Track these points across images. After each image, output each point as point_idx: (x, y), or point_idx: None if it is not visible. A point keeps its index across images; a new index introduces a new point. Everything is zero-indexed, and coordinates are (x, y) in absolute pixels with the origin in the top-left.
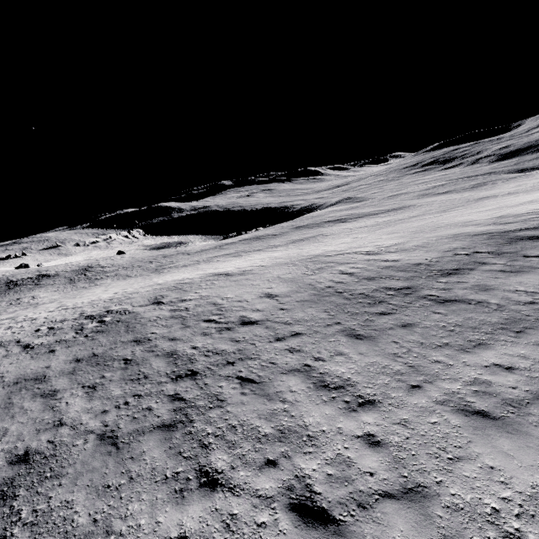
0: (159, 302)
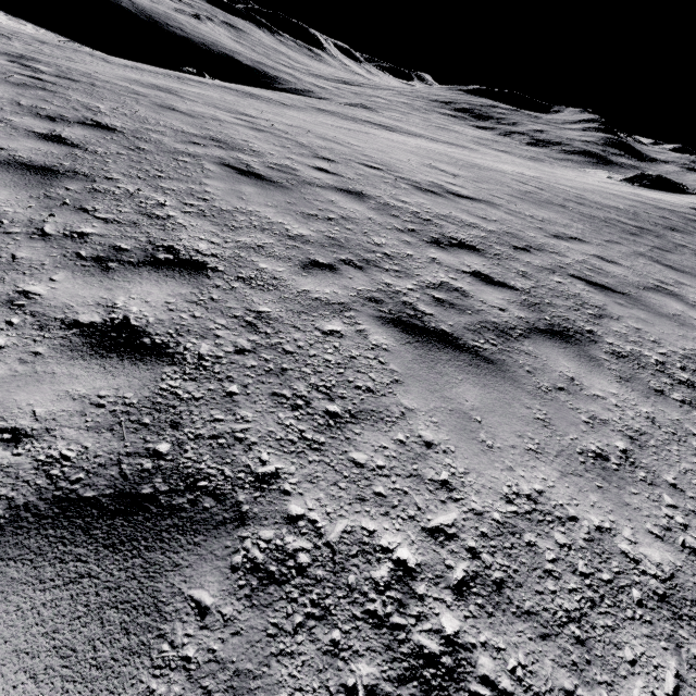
0: (179, 95)
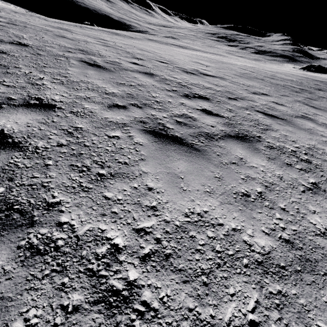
0: (70, 31)
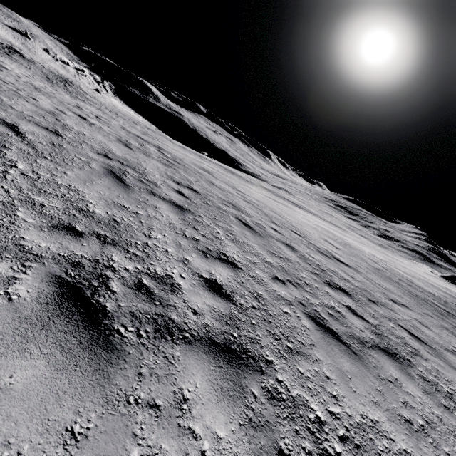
0: (213, 175)
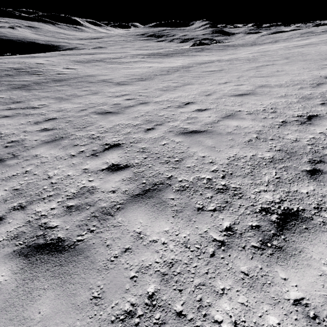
0: None
